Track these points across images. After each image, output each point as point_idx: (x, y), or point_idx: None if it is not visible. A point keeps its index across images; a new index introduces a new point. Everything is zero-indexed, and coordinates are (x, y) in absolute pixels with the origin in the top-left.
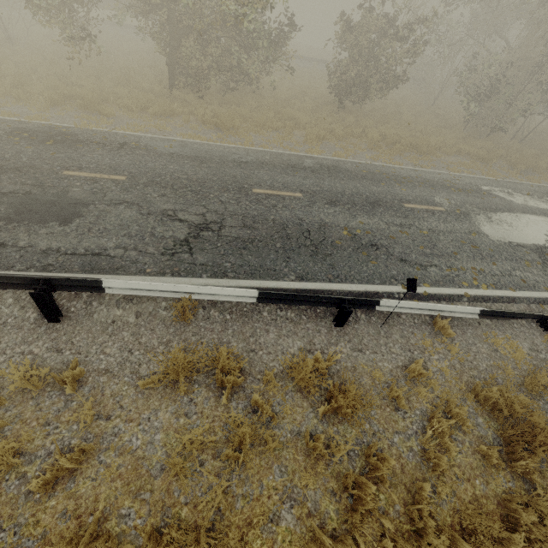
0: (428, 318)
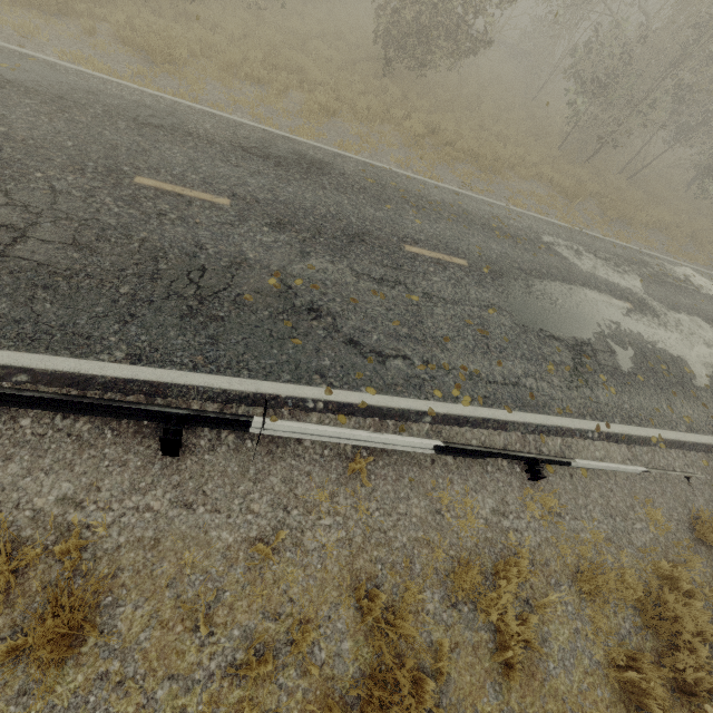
0: (351, 447)
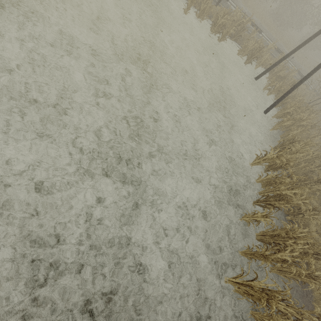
0: None
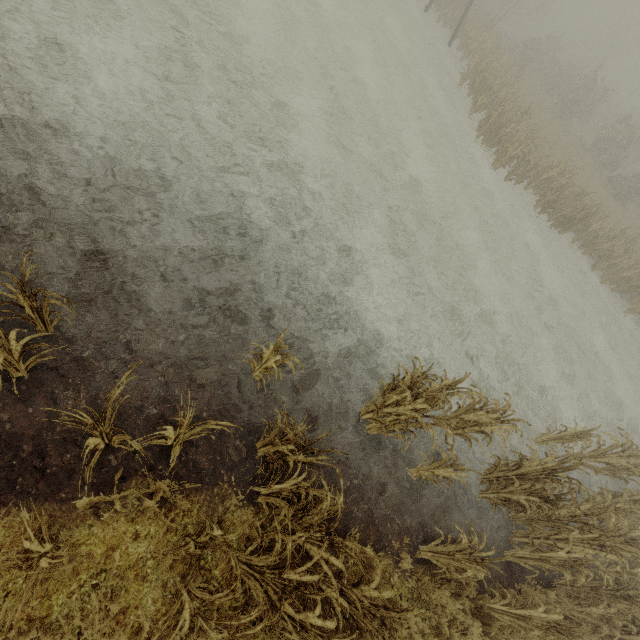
0: None
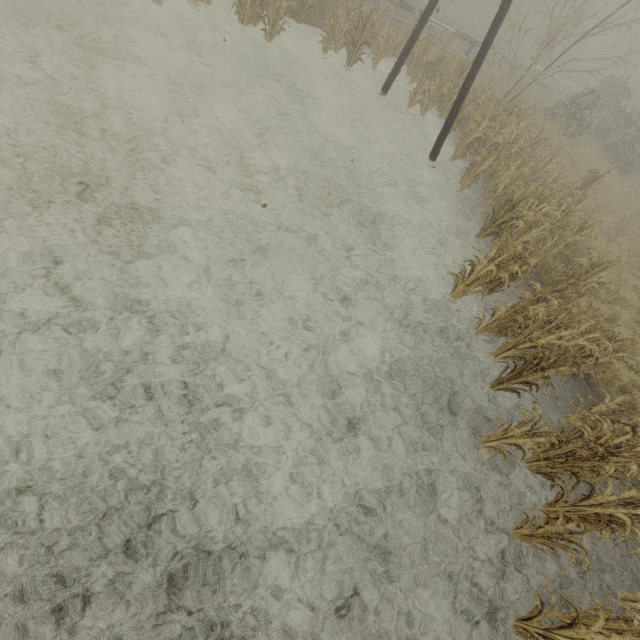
0: None
